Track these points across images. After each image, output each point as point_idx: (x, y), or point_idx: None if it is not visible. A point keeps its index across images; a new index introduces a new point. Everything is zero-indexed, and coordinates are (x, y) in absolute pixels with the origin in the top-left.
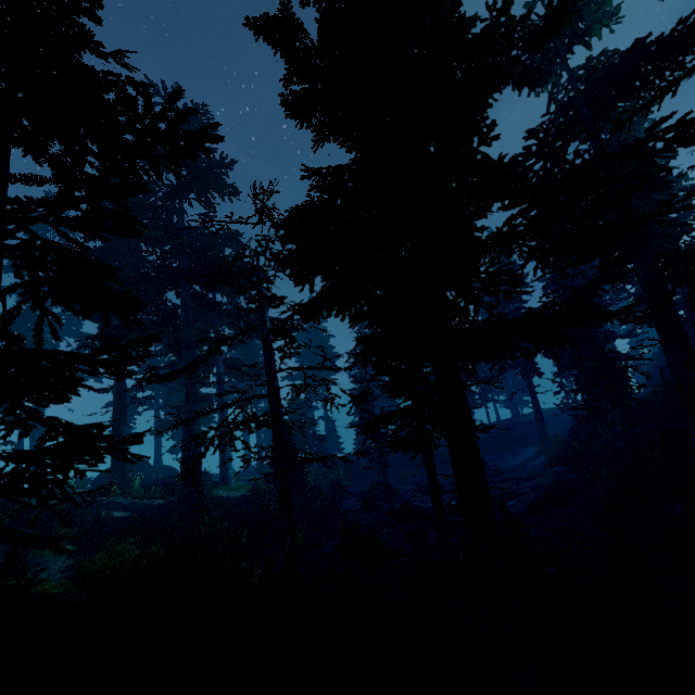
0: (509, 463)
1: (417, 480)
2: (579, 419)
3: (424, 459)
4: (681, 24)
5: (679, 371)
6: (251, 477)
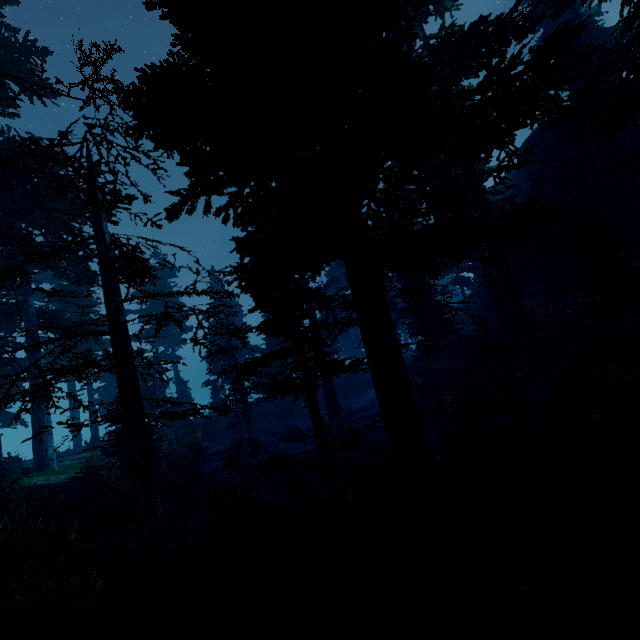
0: (358, 404)
1: (278, 431)
2: (418, 358)
3: (306, 401)
4: (517, 6)
5: (511, 304)
6: (82, 455)
